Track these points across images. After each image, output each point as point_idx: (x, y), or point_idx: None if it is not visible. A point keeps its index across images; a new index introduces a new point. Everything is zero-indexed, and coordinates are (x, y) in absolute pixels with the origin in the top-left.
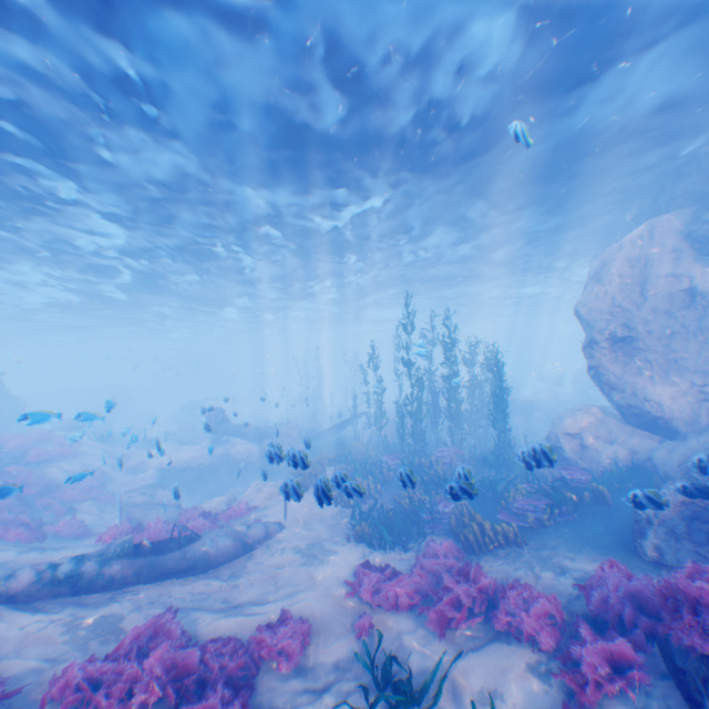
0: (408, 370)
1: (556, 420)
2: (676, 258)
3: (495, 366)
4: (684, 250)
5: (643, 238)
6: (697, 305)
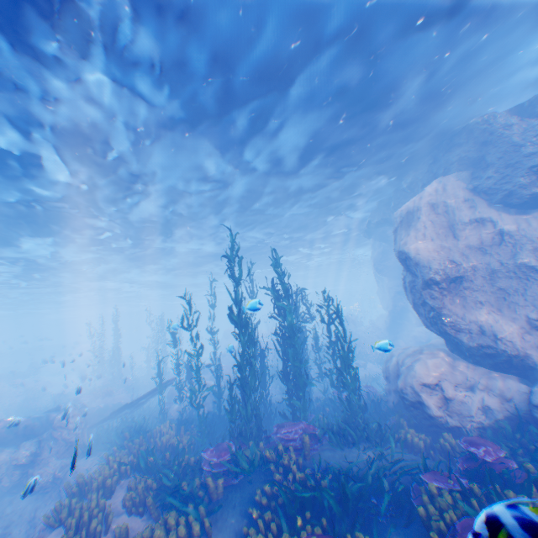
0: (237, 325)
1: (405, 369)
2: (471, 206)
3: (327, 313)
4: (475, 201)
5: (439, 191)
6: (507, 243)
